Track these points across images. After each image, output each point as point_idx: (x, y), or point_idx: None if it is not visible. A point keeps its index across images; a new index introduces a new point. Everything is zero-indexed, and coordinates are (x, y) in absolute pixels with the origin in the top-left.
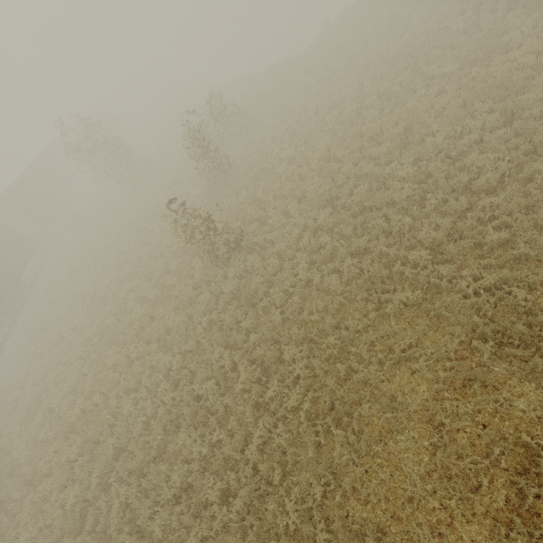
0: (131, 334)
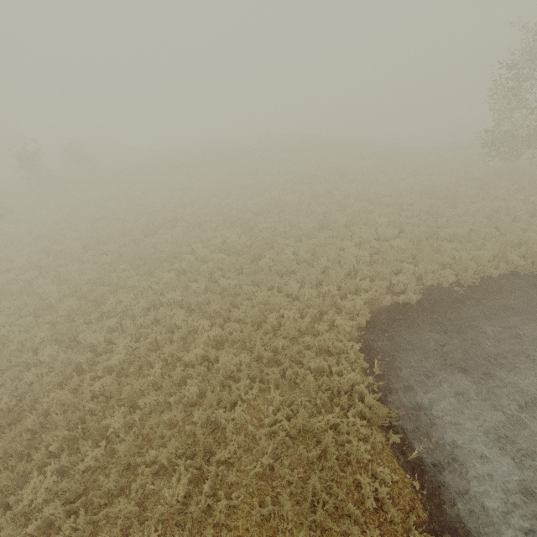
0: None
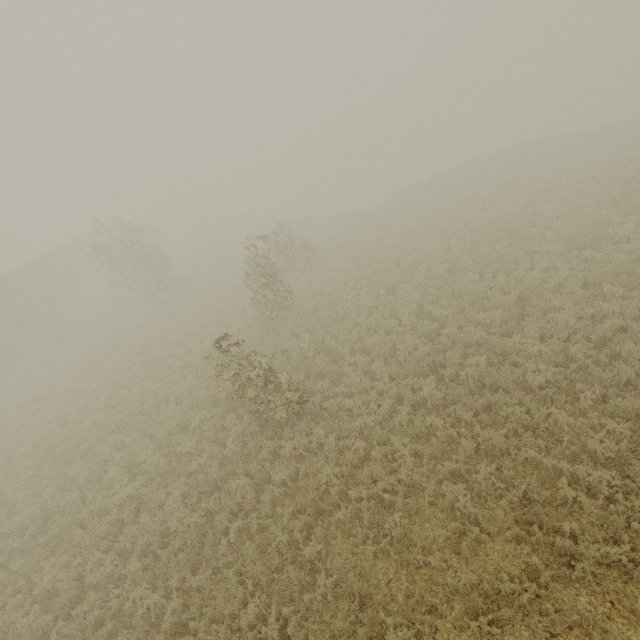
0: (99, 533)
